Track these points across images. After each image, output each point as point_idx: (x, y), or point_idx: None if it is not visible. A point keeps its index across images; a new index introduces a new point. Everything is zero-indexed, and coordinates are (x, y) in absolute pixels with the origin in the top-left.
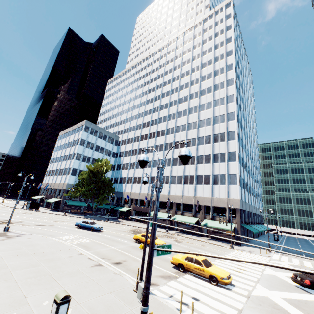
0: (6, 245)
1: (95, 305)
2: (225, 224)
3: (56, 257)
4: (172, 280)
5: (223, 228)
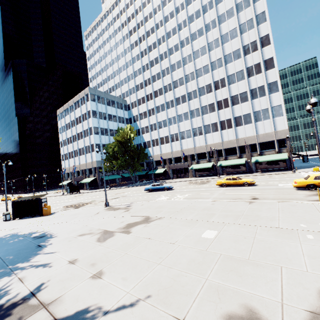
0: (142, 212)
1: None
2: (276, 155)
3: (205, 207)
4: None
5: (278, 159)
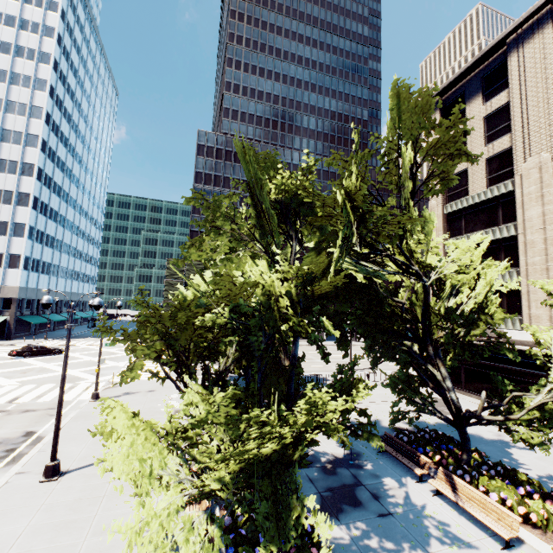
0: None
1: None
2: None
3: None
4: None
5: None
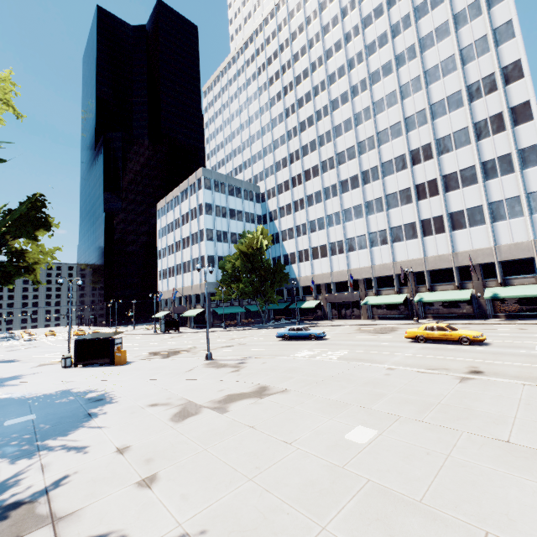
0: (260, 376)
1: None
2: None
3: (371, 379)
4: None
5: None
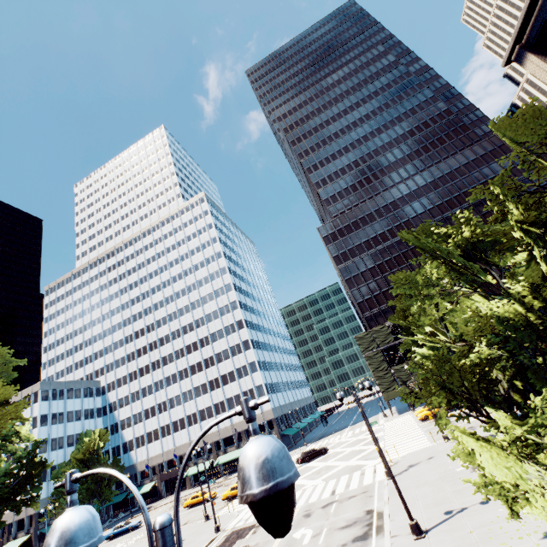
0: None
1: (189, 533)
2: None
3: None
4: (225, 507)
5: None
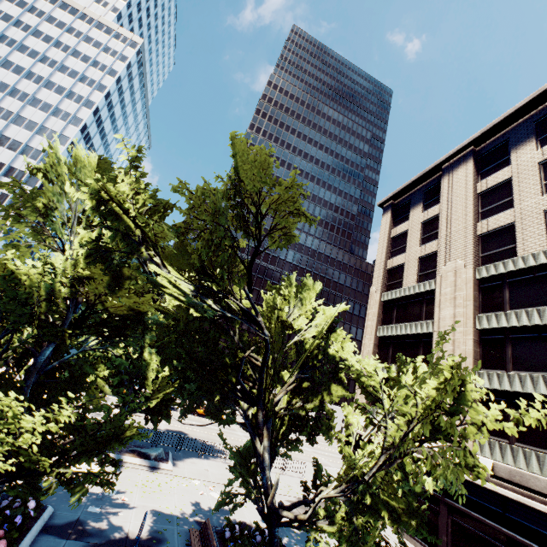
0: None
1: None
2: None
3: None
4: None
5: None
